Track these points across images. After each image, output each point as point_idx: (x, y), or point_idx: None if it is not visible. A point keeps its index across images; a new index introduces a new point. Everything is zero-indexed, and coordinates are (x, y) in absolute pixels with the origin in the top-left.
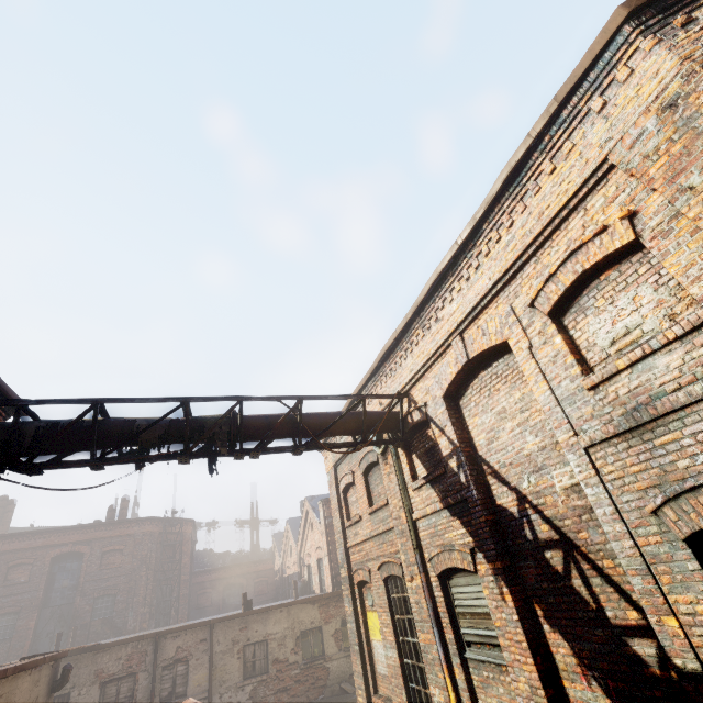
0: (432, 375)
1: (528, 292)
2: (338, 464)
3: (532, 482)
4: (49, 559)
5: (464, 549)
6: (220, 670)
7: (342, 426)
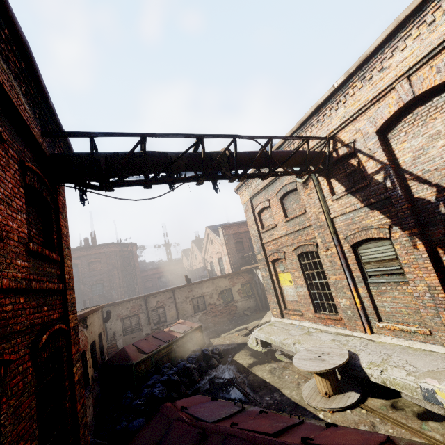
0: (365, 117)
1: None
2: (254, 197)
3: None
4: None
5: (382, 226)
6: (181, 310)
7: (293, 160)
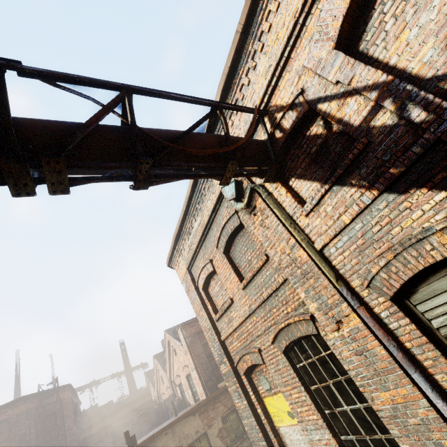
0: (304, 43)
1: None
2: (192, 264)
3: None
4: None
5: None
6: None
7: (199, 143)
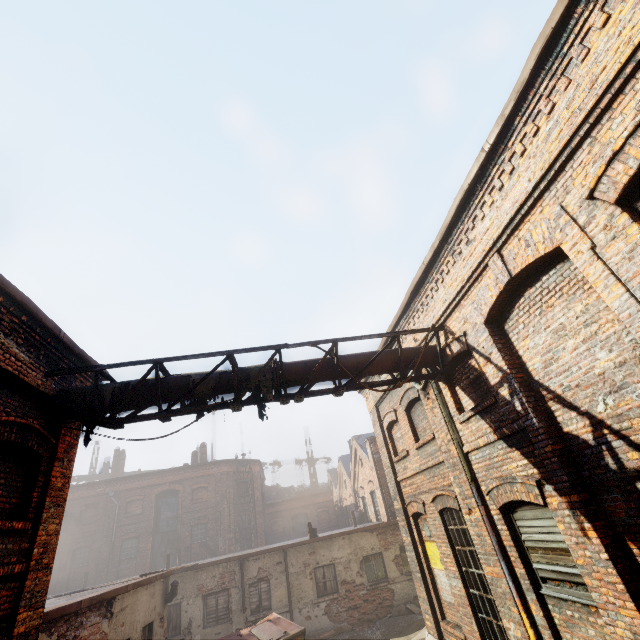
0: (468, 302)
1: (584, 183)
2: (379, 403)
3: (609, 404)
4: (154, 496)
5: (528, 482)
6: (296, 588)
7: (379, 365)
